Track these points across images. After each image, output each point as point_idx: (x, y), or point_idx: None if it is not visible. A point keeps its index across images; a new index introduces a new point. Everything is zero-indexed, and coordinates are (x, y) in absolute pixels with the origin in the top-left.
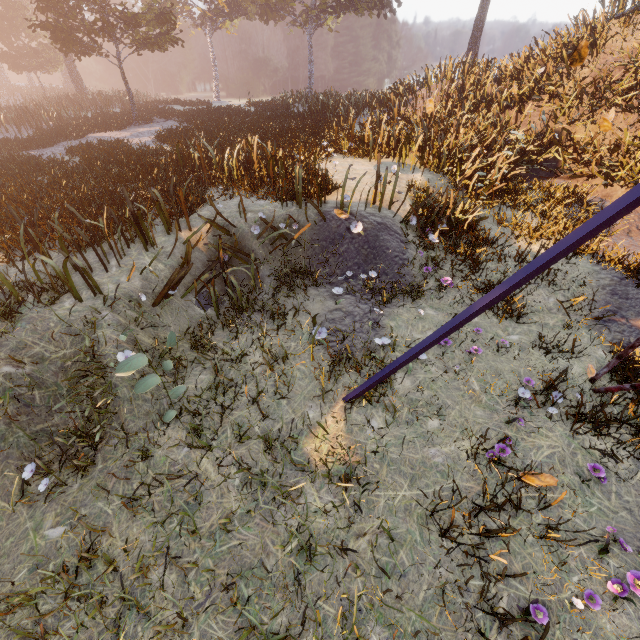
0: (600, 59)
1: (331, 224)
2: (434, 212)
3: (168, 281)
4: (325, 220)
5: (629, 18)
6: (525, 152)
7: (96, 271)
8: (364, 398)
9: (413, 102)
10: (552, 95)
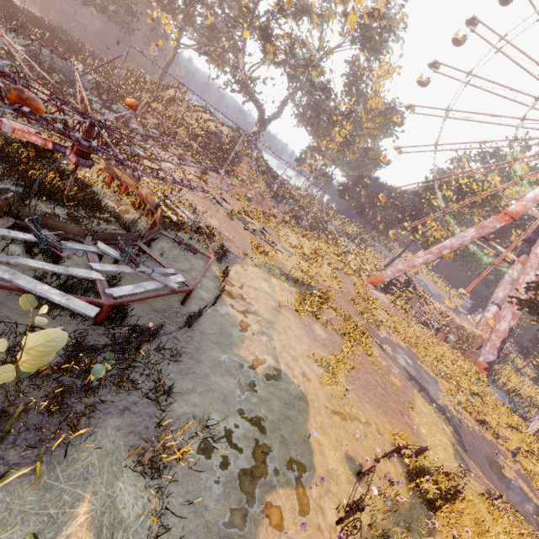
0: (166, 93)
1: (69, 67)
2: (98, 84)
3: (28, 44)
4: (67, 65)
5: (177, 90)
6: (140, 102)
7: (4, 30)
8: (69, 85)
9: (114, 69)
10: (152, 93)
